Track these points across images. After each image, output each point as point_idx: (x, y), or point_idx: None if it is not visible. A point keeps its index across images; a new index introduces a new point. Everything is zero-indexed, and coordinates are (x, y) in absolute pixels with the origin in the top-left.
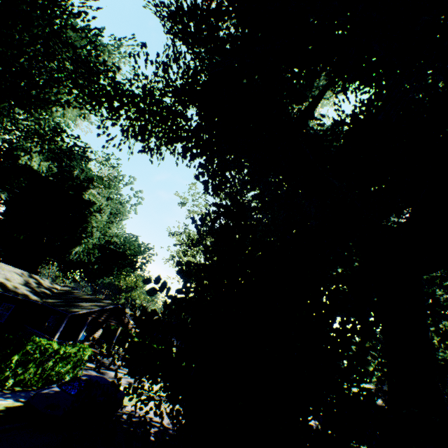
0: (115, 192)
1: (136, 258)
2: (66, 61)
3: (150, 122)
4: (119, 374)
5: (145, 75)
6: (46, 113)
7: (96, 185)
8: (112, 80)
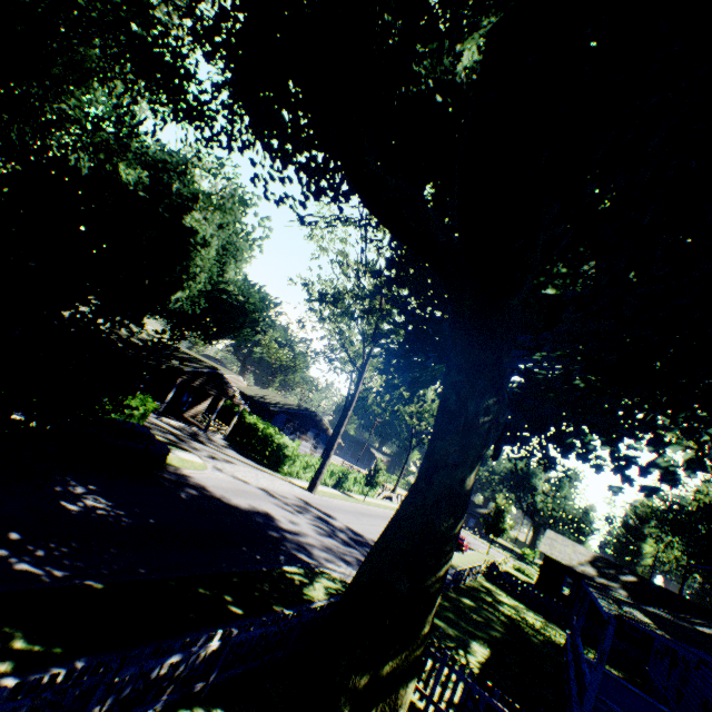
0: (228, 217)
1: (256, 316)
2: (90, 6)
3: (193, 96)
4: (206, 448)
5: (156, 18)
6: (88, 92)
7: (202, 206)
8: (127, 30)
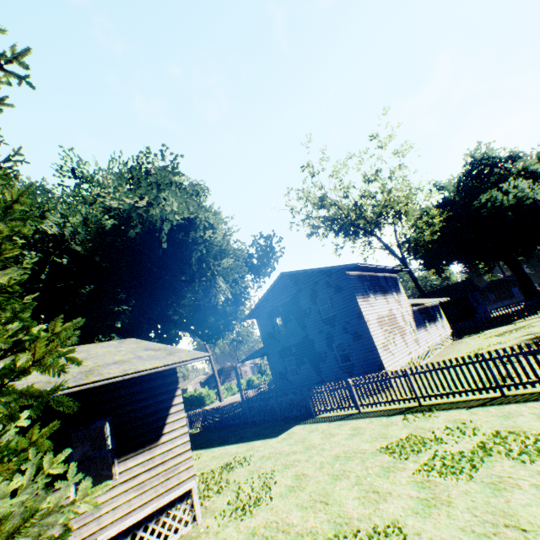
0: None
1: None
2: None
3: None
4: None
5: None
6: None
7: None
8: None
